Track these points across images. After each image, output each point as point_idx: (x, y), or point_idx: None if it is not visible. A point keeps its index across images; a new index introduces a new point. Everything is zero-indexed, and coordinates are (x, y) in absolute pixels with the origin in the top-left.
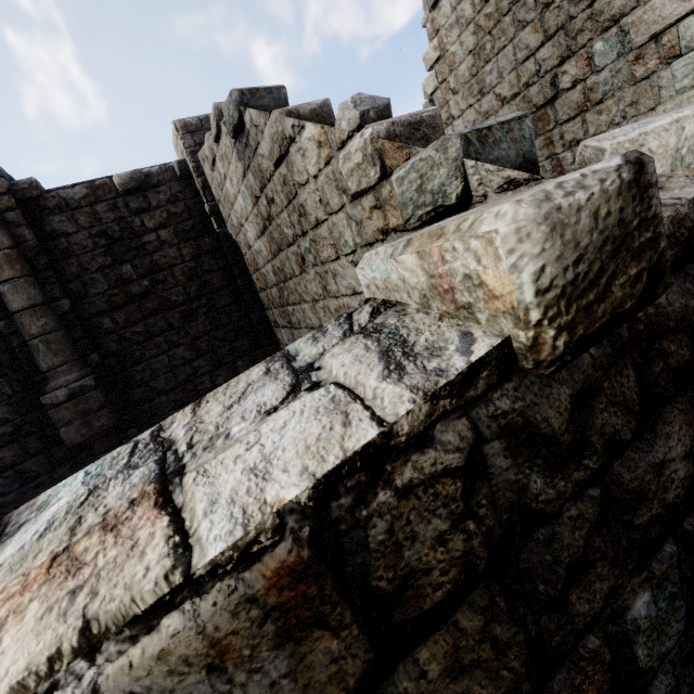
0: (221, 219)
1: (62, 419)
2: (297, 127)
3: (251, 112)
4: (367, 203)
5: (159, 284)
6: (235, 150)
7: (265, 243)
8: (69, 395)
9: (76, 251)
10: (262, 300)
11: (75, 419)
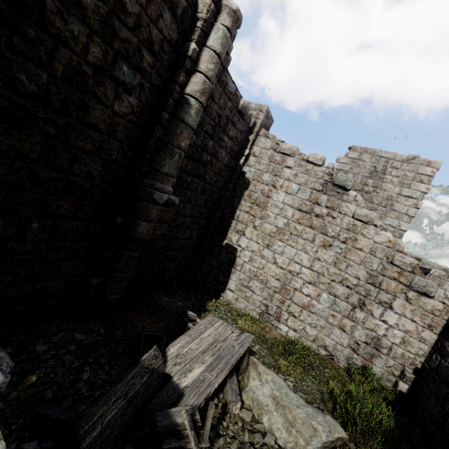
0: (245, 161)
1: (150, 215)
2: (383, 228)
3: (359, 196)
4: (395, 268)
5: (210, 164)
6: (324, 182)
7: (296, 213)
8: (165, 202)
9: (208, 111)
10: (238, 215)
11: (154, 220)
